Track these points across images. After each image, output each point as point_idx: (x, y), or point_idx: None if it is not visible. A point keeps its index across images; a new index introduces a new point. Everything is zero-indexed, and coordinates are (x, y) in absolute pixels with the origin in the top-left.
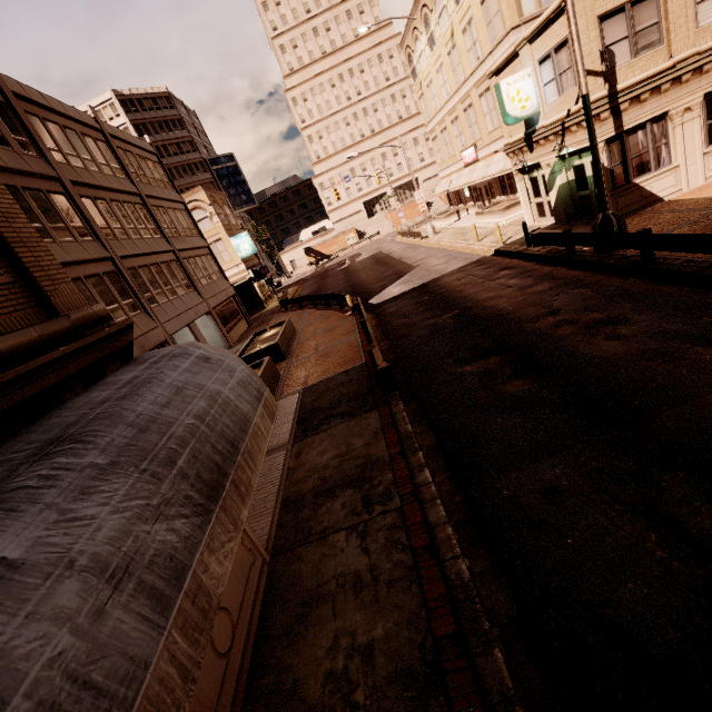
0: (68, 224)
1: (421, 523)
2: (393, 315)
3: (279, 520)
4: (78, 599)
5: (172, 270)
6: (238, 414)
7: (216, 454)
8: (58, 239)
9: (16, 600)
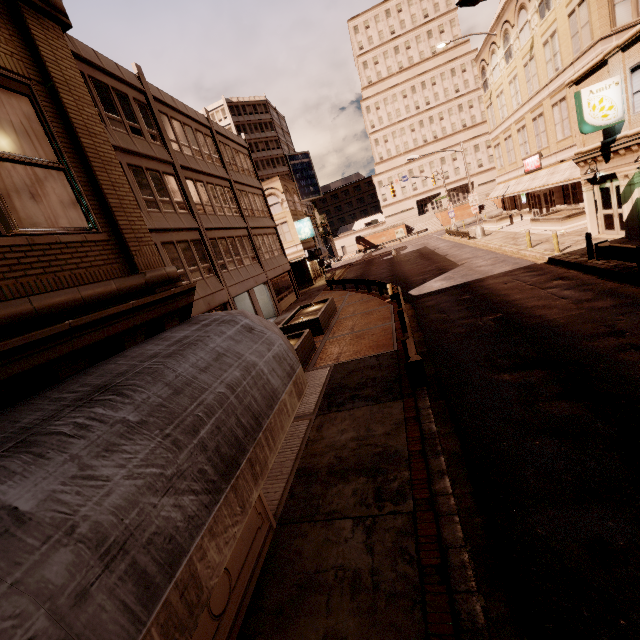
0: (172, 199)
1: (433, 537)
2: (430, 308)
3: (292, 488)
4: (66, 574)
5: (243, 244)
6: (268, 388)
7: (239, 428)
8: (163, 210)
9: (9, 561)
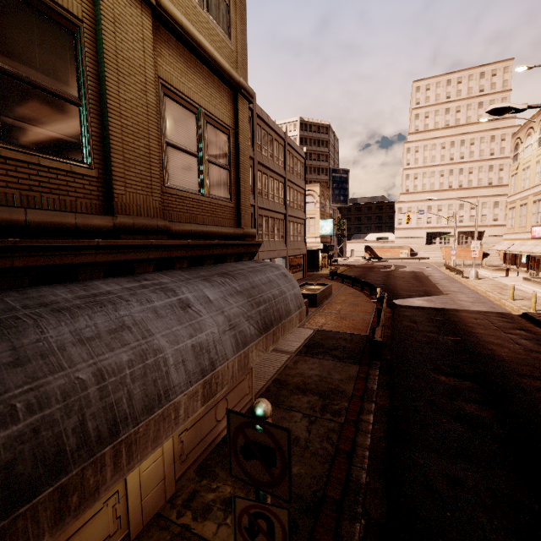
0: None
1: (350, 438)
2: (405, 317)
3: (269, 387)
4: (222, 323)
5: (279, 225)
6: (288, 307)
7: (273, 315)
8: None
9: (209, 310)
